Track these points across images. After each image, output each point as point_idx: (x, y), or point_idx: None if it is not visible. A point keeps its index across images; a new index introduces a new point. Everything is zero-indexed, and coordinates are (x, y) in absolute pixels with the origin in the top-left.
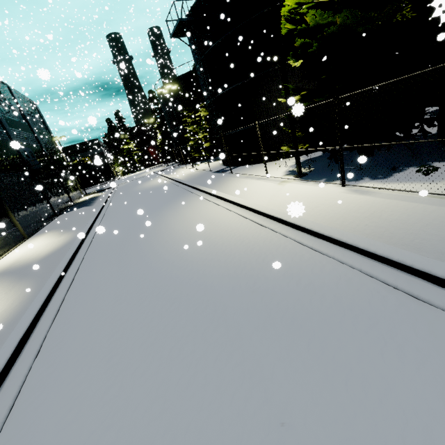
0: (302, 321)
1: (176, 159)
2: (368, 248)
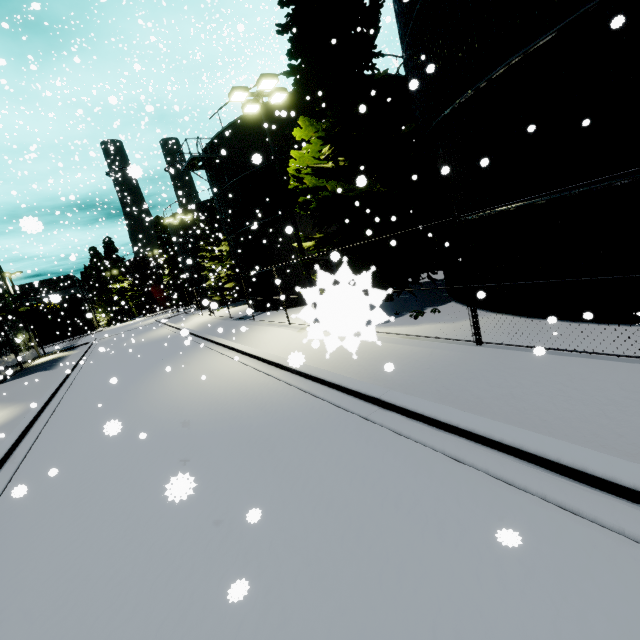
0: (263, 440)
1: (191, 303)
2: (331, 380)
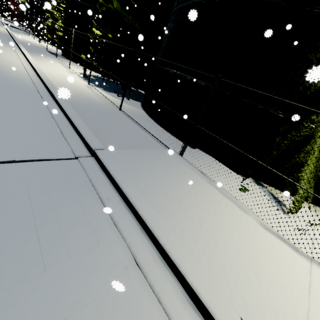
0: None
1: None
2: (46, 83)
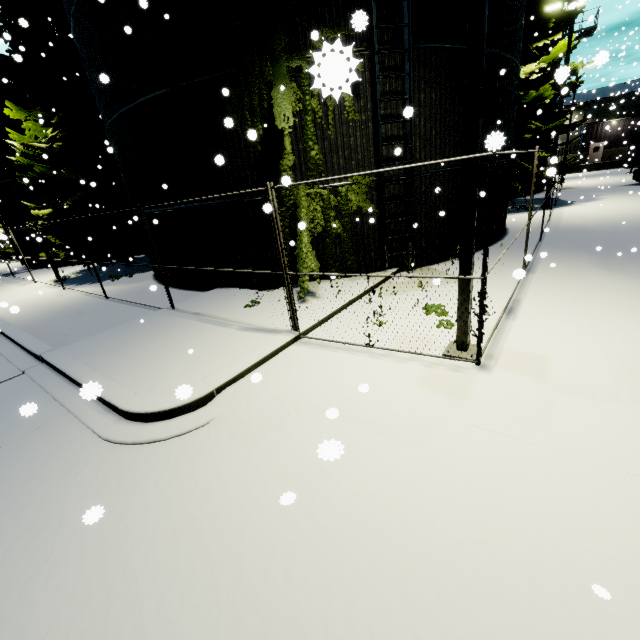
0: None
1: None
2: None
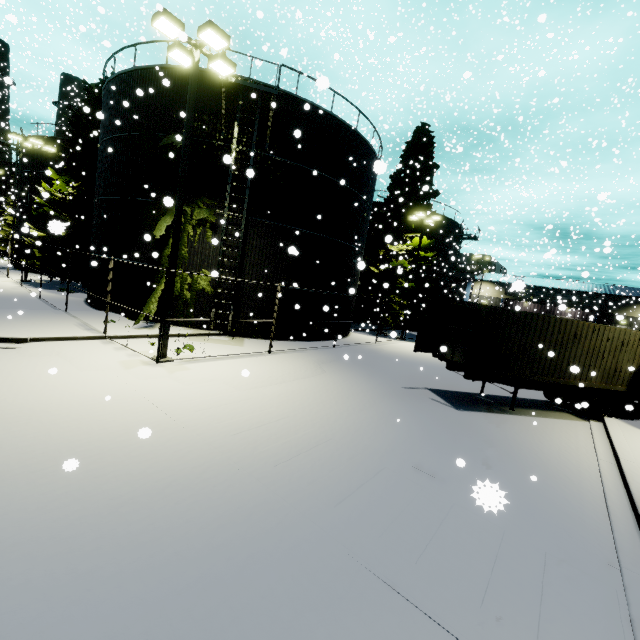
0: None
1: None
2: None
